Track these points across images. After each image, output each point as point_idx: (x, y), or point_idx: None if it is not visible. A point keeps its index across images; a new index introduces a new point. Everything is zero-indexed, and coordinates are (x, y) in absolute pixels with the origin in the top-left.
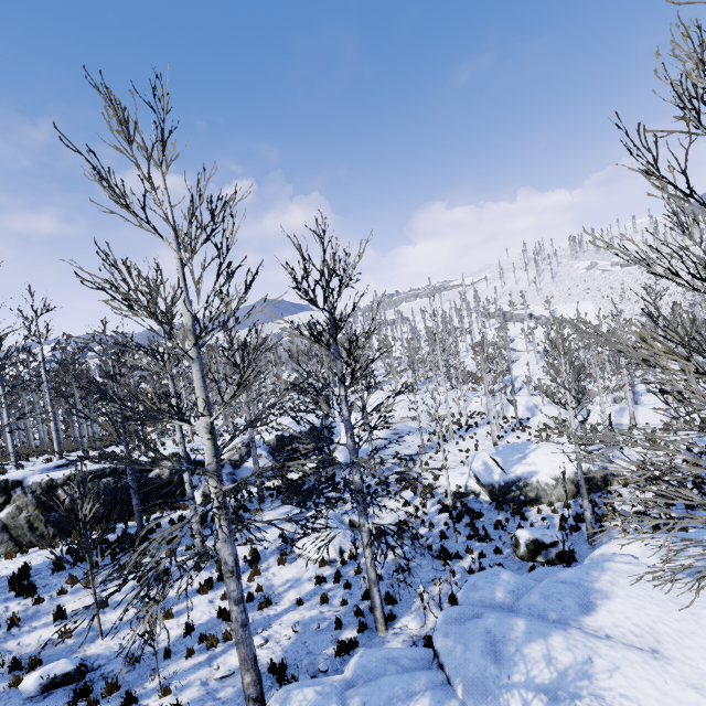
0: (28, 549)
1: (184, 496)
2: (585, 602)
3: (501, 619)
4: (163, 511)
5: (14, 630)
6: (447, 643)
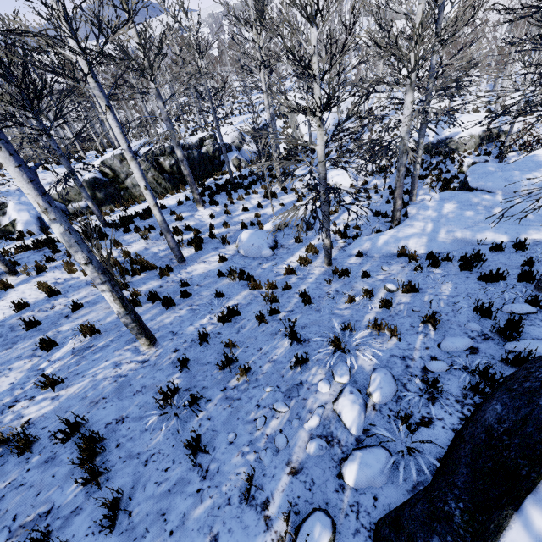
0: (165, 195)
1: (221, 168)
2: (537, 165)
3: (504, 173)
4: (219, 175)
5: (229, 216)
6: (481, 184)
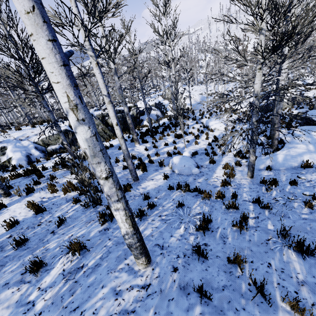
0: (109, 139)
1: (140, 124)
2: None
3: None
4: (140, 128)
5: (157, 149)
6: None
